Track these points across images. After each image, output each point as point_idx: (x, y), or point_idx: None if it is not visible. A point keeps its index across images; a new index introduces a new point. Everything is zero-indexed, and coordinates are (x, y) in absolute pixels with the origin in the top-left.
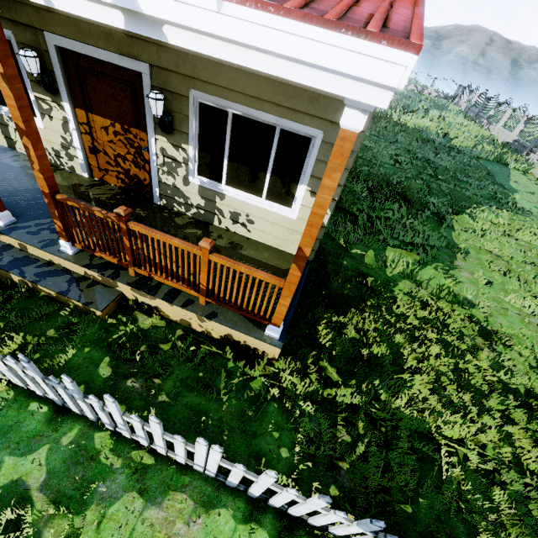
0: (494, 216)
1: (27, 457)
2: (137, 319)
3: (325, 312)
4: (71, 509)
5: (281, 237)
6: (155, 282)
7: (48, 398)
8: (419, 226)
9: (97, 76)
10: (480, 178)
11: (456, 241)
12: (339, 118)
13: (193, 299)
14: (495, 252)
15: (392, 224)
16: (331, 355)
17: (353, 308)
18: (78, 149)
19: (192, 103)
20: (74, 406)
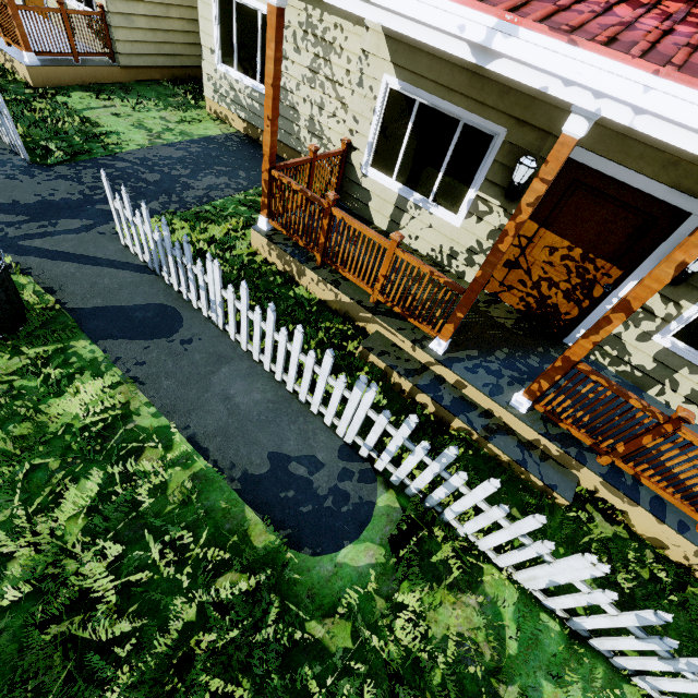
0: None
1: (567, 690)
2: (594, 518)
3: None
4: None
5: None
6: (629, 481)
7: (554, 612)
8: None
9: (595, 196)
10: None
11: None
12: None
13: (686, 522)
14: None
15: None
16: None
17: None
18: None
19: None
20: (617, 649)
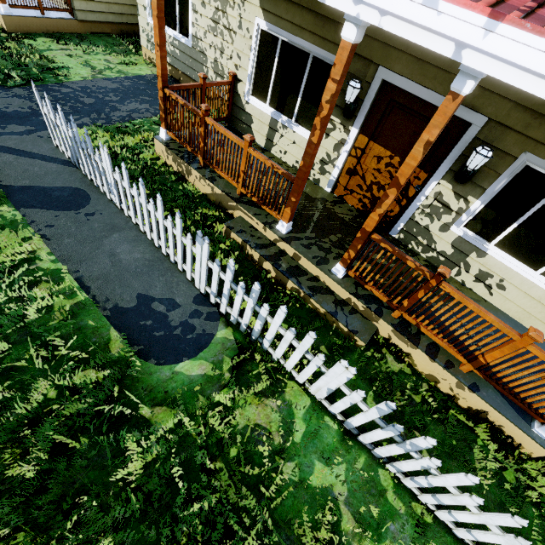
0: None
1: (332, 468)
2: (386, 358)
3: None
4: (375, 537)
5: (532, 314)
6: (414, 331)
7: (335, 416)
8: None
9: (406, 113)
10: None
11: None
12: None
13: (452, 362)
14: None
15: None
16: None
17: None
18: (337, 167)
19: (516, 164)
20: (373, 440)
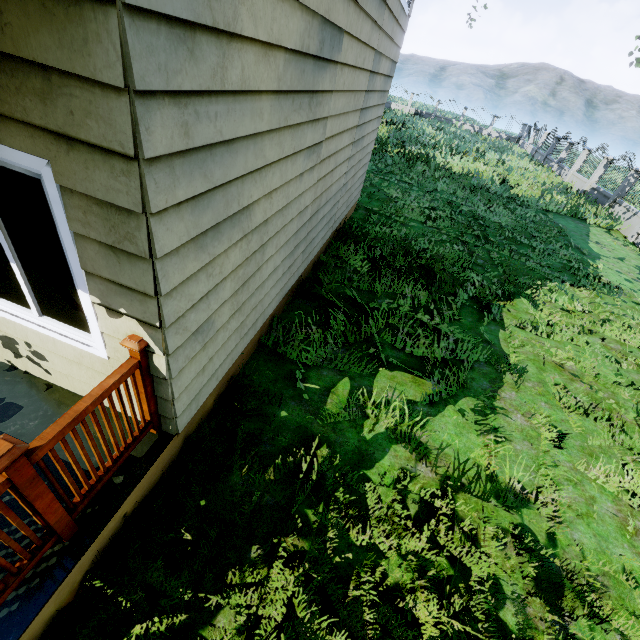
0: (568, 298)
1: None
2: None
3: (168, 579)
4: None
5: None
6: None
7: None
8: (442, 325)
9: None
10: (548, 240)
11: (506, 348)
12: (59, 121)
13: None
14: (569, 366)
15: (398, 322)
16: None
17: (255, 545)
18: None
19: None
20: None
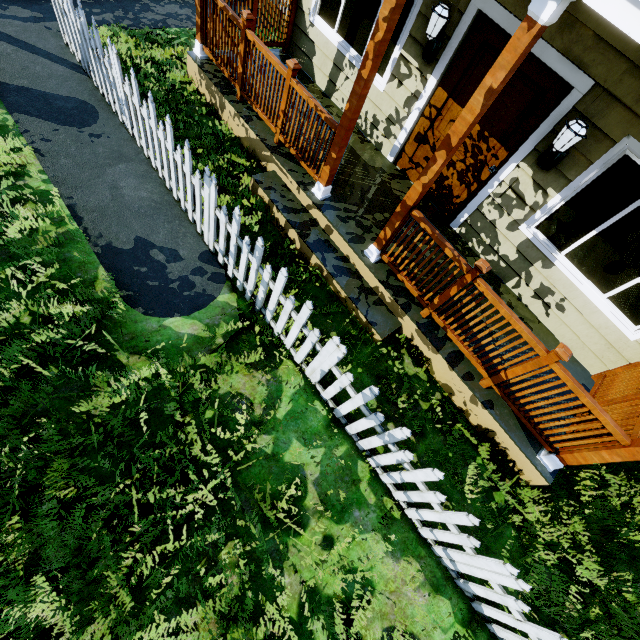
0: None
1: (309, 449)
2: (403, 360)
3: None
4: (335, 517)
5: (587, 344)
6: (441, 335)
7: (327, 403)
8: None
9: None
10: None
11: None
12: None
13: (474, 375)
14: None
15: None
16: (582, 511)
17: (624, 469)
18: (405, 130)
19: (613, 152)
20: (358, 431)
